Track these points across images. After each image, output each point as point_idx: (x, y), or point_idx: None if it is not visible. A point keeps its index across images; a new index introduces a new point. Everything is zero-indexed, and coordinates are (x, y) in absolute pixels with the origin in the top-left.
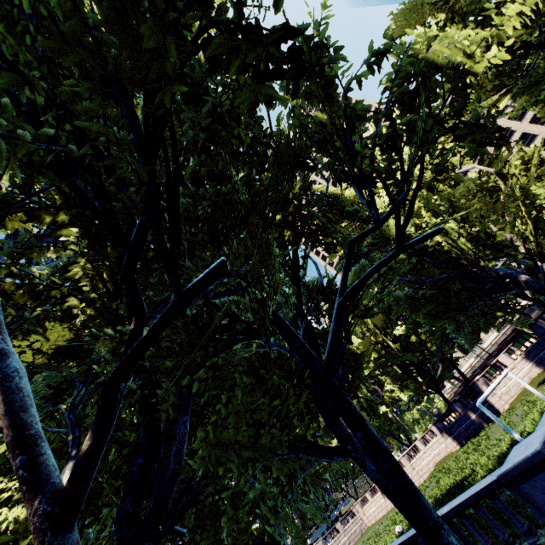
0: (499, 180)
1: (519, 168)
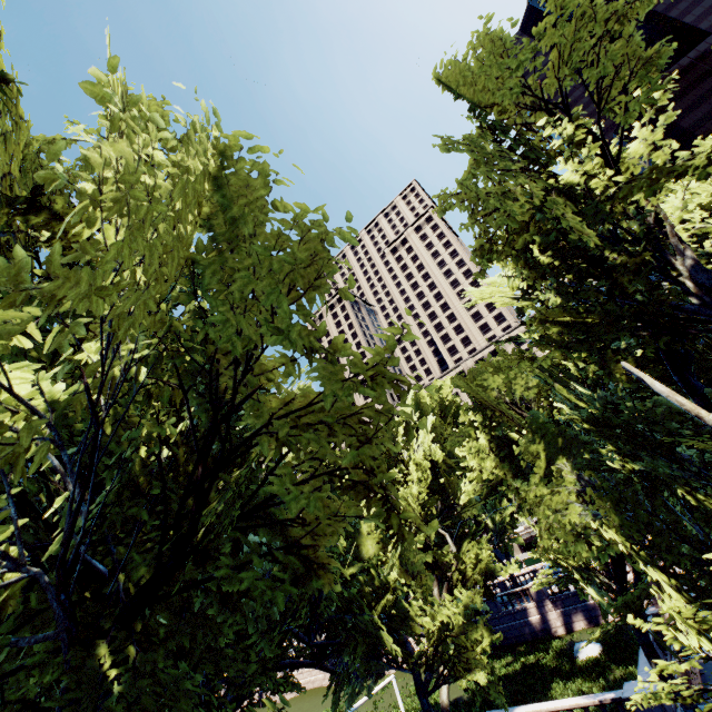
0: (454, 559)
1: (472, 560)
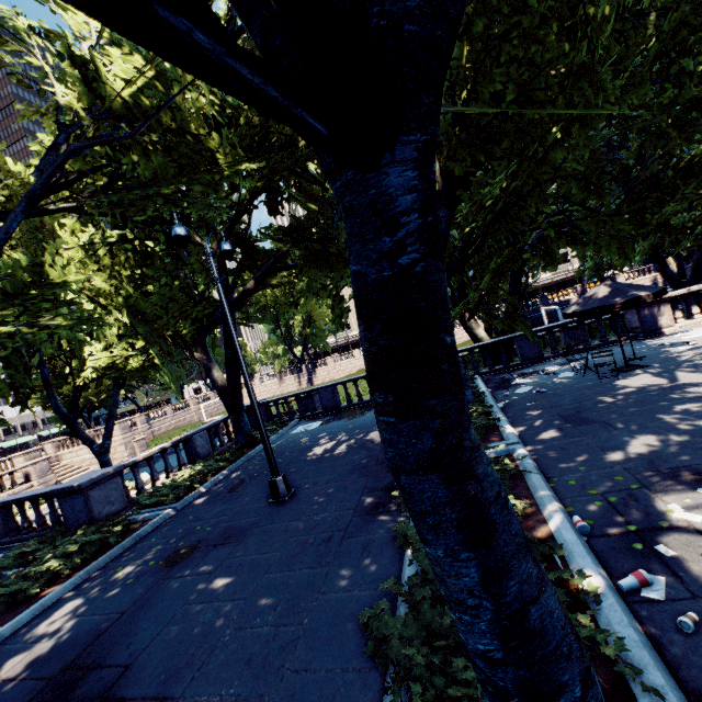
0: None
1: None
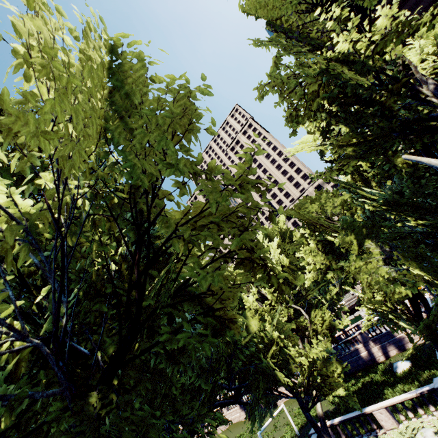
0: (308, 323)
1: (319, 321)
